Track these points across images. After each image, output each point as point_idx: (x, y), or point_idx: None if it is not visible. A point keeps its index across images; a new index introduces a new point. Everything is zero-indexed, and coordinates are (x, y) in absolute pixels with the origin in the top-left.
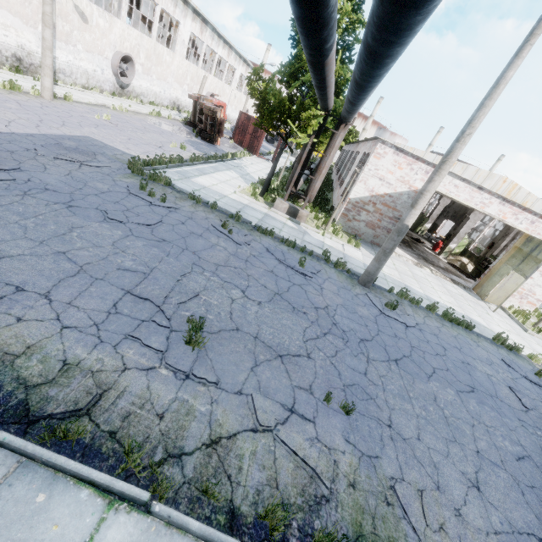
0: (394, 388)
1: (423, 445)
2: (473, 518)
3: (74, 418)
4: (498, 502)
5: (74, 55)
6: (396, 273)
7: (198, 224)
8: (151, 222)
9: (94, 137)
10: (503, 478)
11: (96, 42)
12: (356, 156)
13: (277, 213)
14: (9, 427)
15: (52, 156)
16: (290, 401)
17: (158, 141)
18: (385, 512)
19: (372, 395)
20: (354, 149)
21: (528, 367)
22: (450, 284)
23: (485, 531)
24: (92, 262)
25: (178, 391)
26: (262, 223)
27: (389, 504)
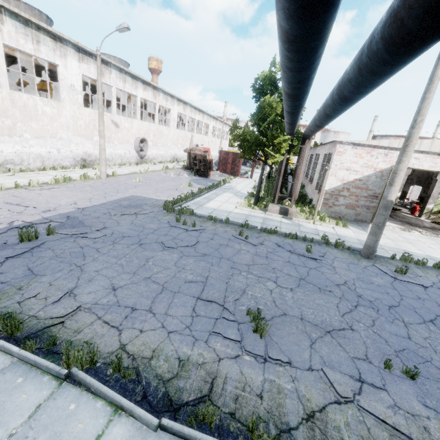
0: None
1: None
2: None
3: (201, 404)
4: None
5: (113, 148)
6: (390, 241)
7: (222, 237)
8: (192, 243)
9: (137, 195)
10: None
11: (125, 136)
12: (317, 157)
13: (272, 215)
14: (164, 415)
15: (119, 214)
16: (355, 372)
17: (173, 185)
18: None
19: (426, 358)
20: (312, 152)
21: None
22: None
23: None
24: (168, 281)
25: (263, 373)
26: (265, 226)
27: None
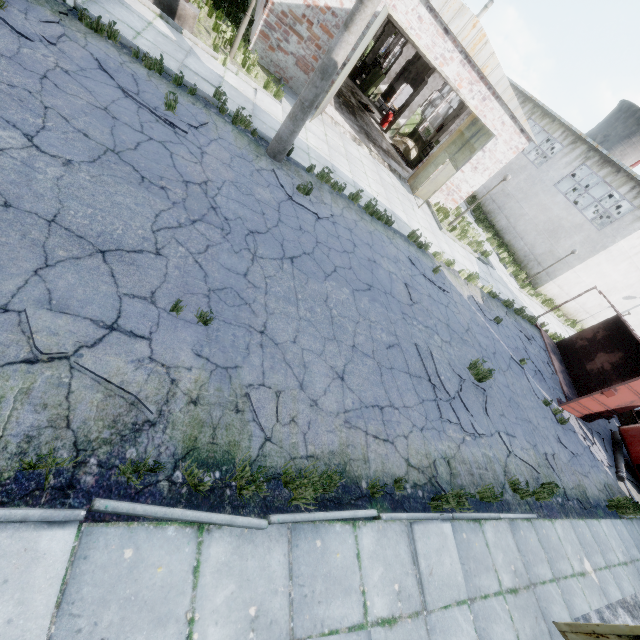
0: (280, 290)
1: (297, 347)
2: (329, 405)
3: None
4: (357, 387)
5: None
6: (325, 148)
7: None
8: None
9: None
10: (369, 365)
11: None
12: None
13: None
14: None
15: None
16: (110, 316)
17: None
18: (232, 420)
19: (248, 300)
20: None
21: (430, 264)
22: (386, 172)
23: (336, 413)
24: None
25: None
26: (96, 9)
27: (238, 411)
